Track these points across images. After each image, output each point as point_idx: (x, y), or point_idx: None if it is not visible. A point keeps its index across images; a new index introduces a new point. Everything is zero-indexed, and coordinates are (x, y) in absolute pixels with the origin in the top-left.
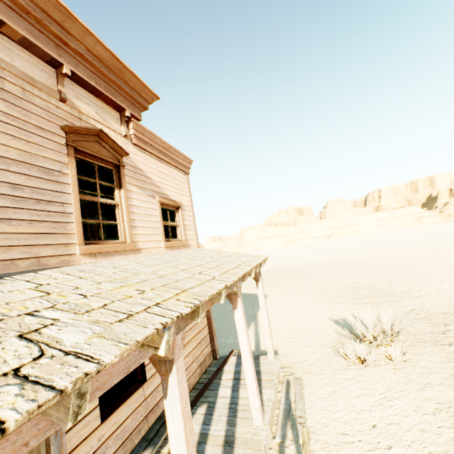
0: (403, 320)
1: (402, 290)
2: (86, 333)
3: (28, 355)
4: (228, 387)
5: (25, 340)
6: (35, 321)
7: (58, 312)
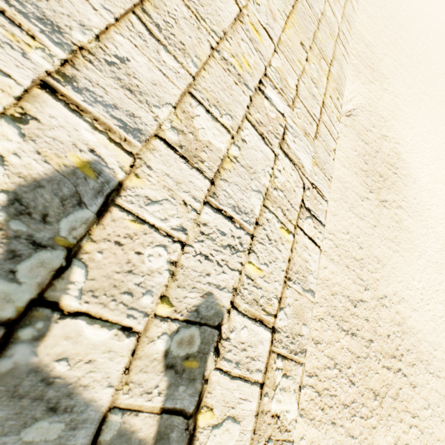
0: (359, 104)
1: (383, 73)
2: (309, 156)
3: (299, 183)
4: None
5: (286, 157)
6: (274, 116)
7: (277, 95)
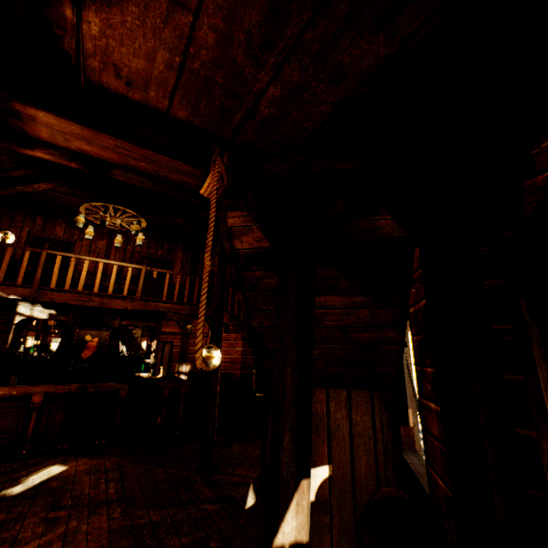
0: None
1: None
2: None
3: None
4: (420, 435)
5: None
6: None
7: None
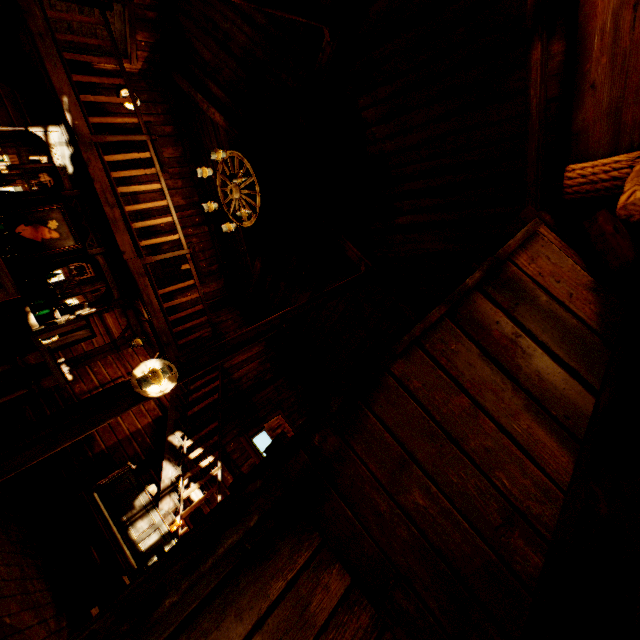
0: None
1: None
2: None
3: None
4: None
5: None
6: None
7: None
